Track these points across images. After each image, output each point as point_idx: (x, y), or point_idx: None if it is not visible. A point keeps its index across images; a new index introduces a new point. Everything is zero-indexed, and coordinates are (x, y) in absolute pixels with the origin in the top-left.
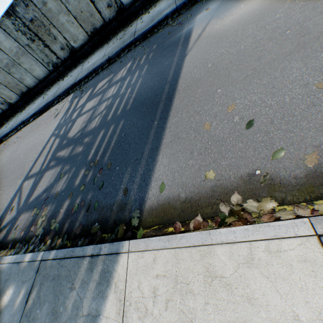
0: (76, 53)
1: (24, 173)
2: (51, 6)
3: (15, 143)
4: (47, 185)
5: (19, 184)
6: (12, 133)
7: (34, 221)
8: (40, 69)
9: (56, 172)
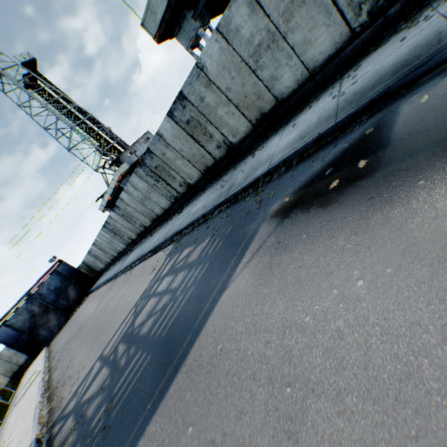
0: (192, 188)
1: (105, 345)
2: (168, 155)
3: (130, 281)
4: (93, 392)
5: (96, 358)
6: (137, 262)
7: (65, 441)
8: (165, 202)
9: (104, 376)
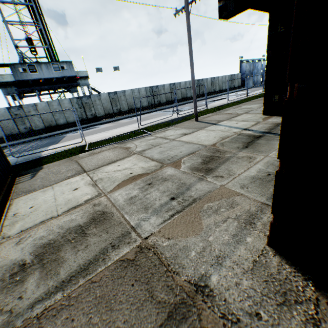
0: None
1: None
2: None
3: None
4: None
5: None
6: None
7: None
8: None
9: None
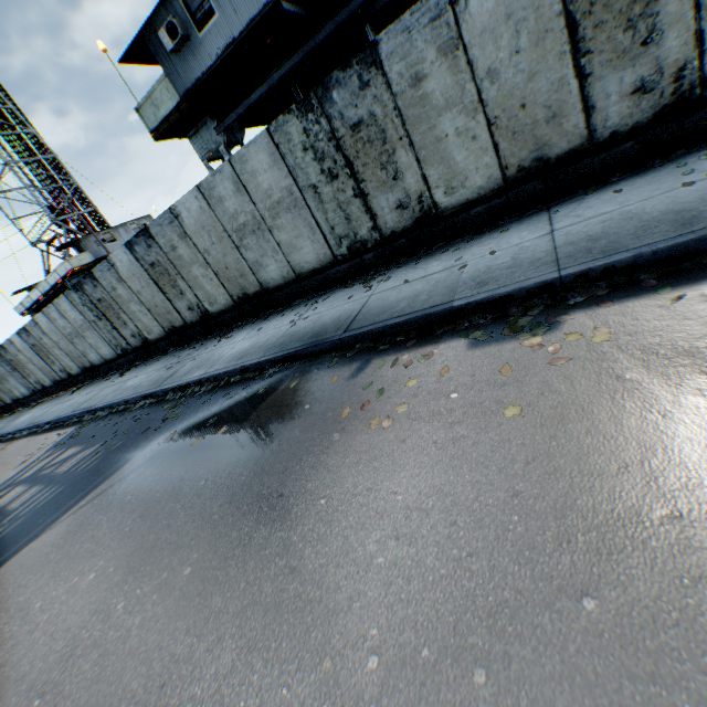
0: (151, 345)
1: None
2: (122, 292)
3: None
4: None
5: None
6: (27, 432)
7: None
8: (108, 349)
9: None
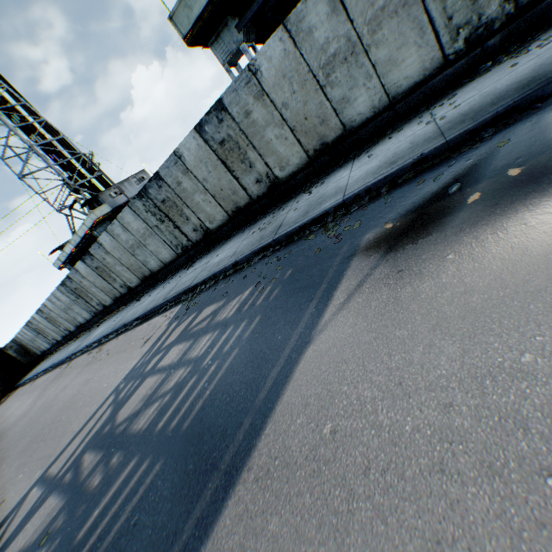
0: (211, 235)
1: (51, 458)
2: (186, 185)
3: (100, 361)
4: (25, 544)
5: (33, 482)
6: (112, 335)
7: None
8: (167, 252)
9: (52, 512)
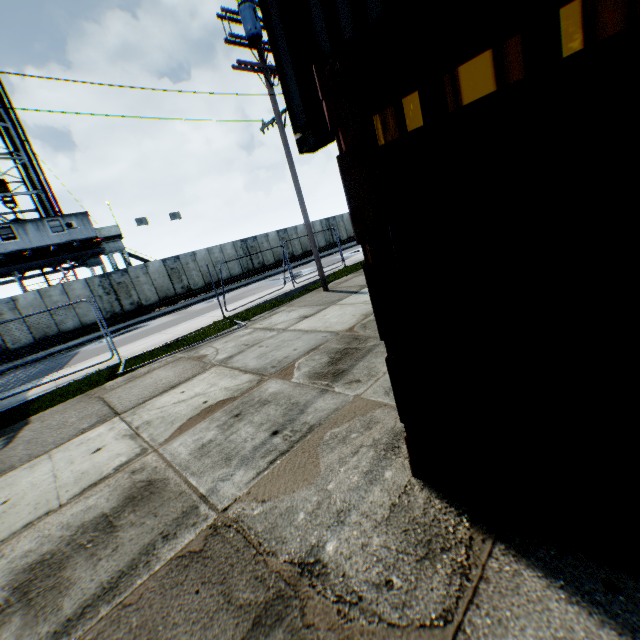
0: None
1: None
2: None
3: None
4: None
5: None
6: None
7: None
8: None
9: None
